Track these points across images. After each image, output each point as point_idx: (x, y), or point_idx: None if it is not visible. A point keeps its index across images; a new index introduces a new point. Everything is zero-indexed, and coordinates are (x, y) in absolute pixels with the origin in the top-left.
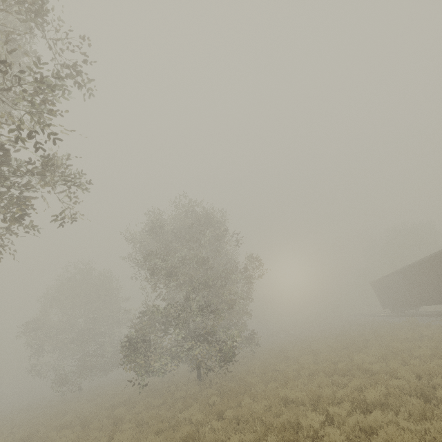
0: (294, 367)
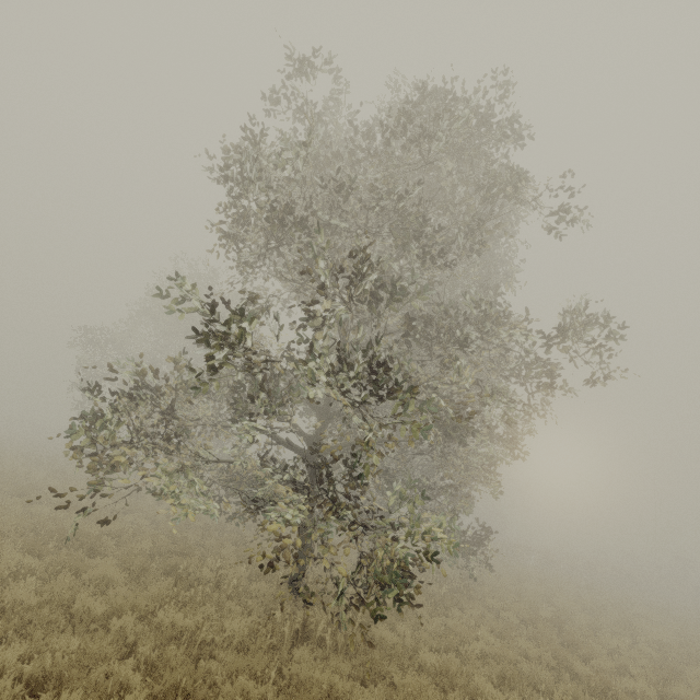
0: None
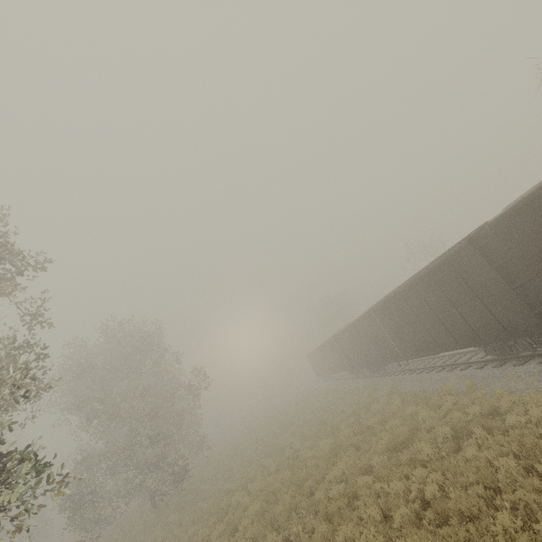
0: (239, 461)
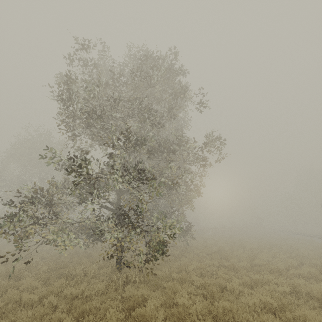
0: (267, 301)
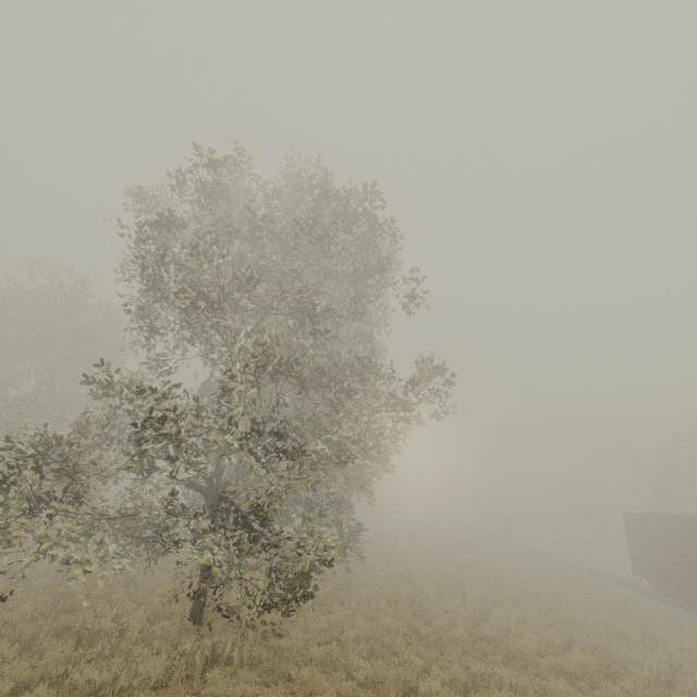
0: None
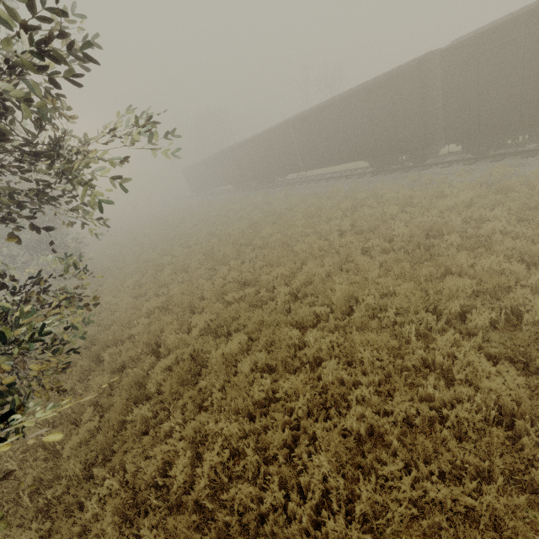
0: (138, 247)
